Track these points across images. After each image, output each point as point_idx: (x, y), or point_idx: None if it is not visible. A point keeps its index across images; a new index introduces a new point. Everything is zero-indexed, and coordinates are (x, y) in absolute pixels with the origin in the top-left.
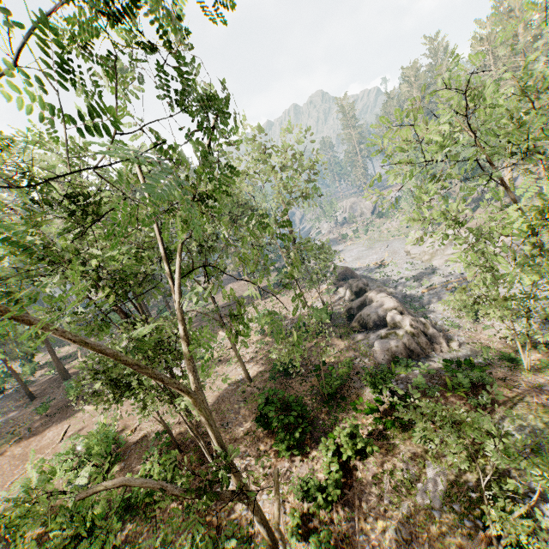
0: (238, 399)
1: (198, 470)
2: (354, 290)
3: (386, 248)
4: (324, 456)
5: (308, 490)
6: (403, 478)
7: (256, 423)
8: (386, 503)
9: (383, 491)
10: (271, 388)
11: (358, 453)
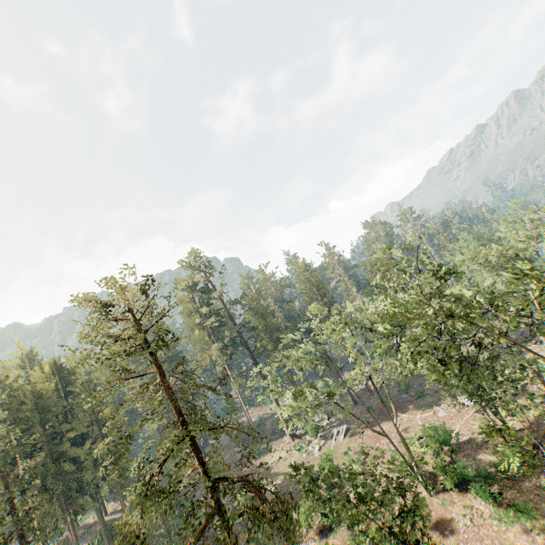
0: None
1: (539, 468)
2: None
3: None
4: None
5: None
6: None
7: None
8: None
9: None
10: None
11: None
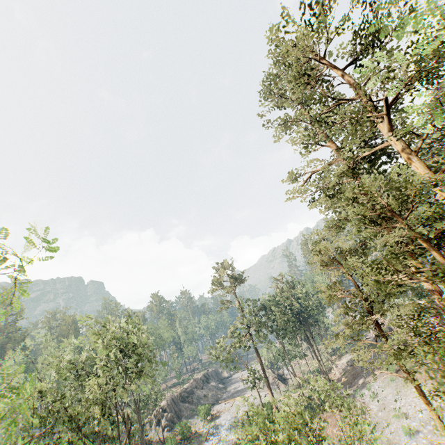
0: None
1: None
2: (177, 393)
3: None
4: None
5: None
6: None
7: None
8: None
9: None
10: None
11: None
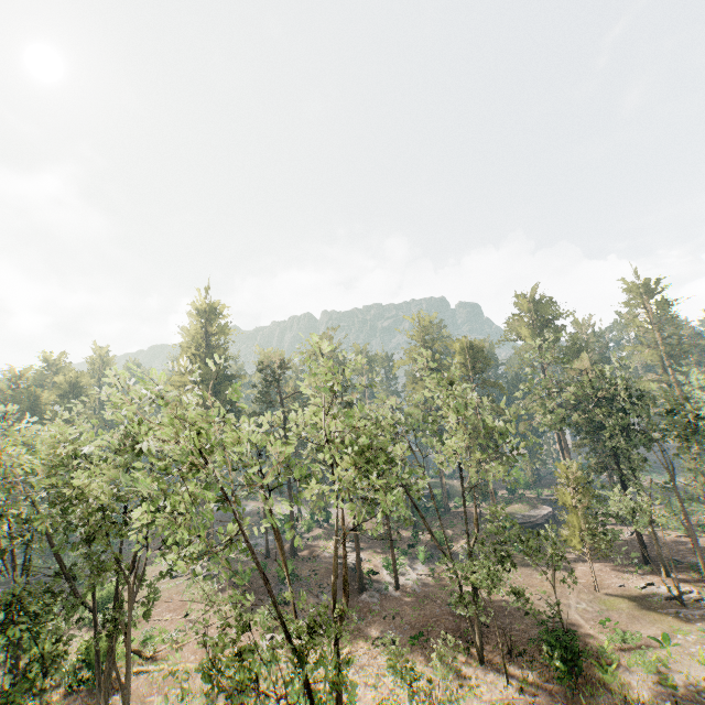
0: None
1: None
2: None
3: None
4: None
5: None
6: None
7: None
8: None
9: None
10: None
11: None
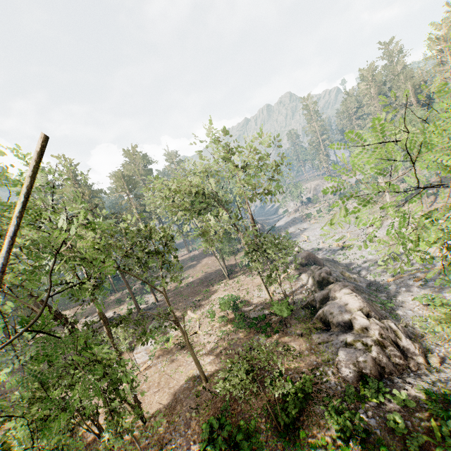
0: (191, 405)
1: None
2: (317, 279)
3: (348, 228)
4: None
5: None
6: None
7: None
8: None
9: None
10: (225, 395)
11: None
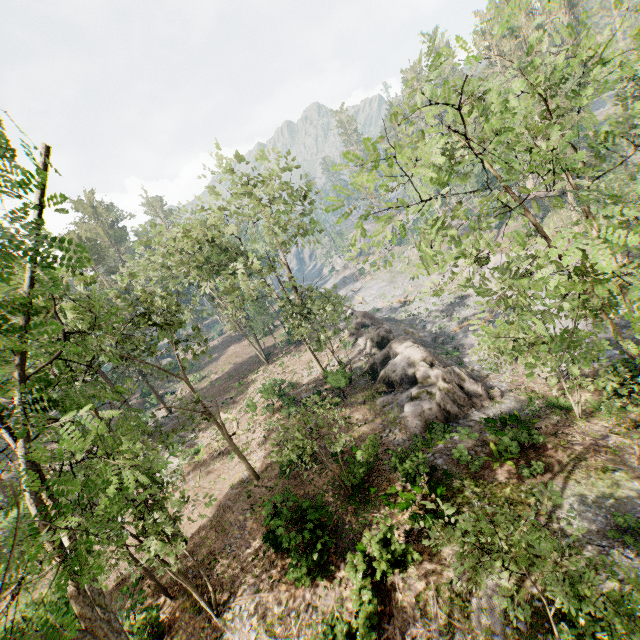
0: (244, 507)
1: (194, 622)
2: (376, 340)
3: (409, 281)
4: (353, 579)
5: (335, 636)
6: (453, 592)
7: (266, 542)
8: (436, 635)
9: (430, 616)
10: (284, 485)
11: (396, 566)
